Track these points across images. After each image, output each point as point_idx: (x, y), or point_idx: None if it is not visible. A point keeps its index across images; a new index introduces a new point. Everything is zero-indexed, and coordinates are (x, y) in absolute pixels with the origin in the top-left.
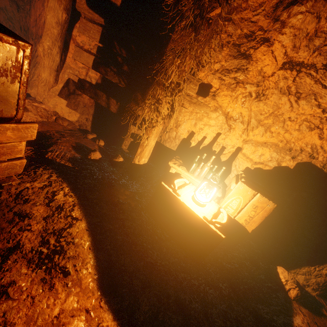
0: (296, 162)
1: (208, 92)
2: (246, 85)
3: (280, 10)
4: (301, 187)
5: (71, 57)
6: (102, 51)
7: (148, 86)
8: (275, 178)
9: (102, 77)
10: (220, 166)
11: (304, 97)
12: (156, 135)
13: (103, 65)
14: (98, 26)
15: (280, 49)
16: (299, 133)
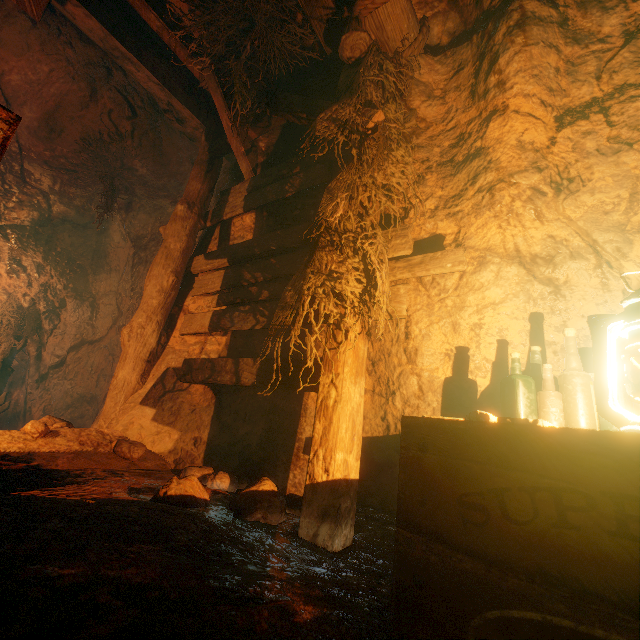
0: None
1: (442, 248)
2: (512, 179)
3: (481, 87)
4: None
5: (177, 336)
6: (225, 296)
7: (303, 266)
8: None
9: (231, 344)
10: None
11: None
12: (355, 369)
13: (228, 312)
14: (219, 271)
15: (528, 102)
16: None
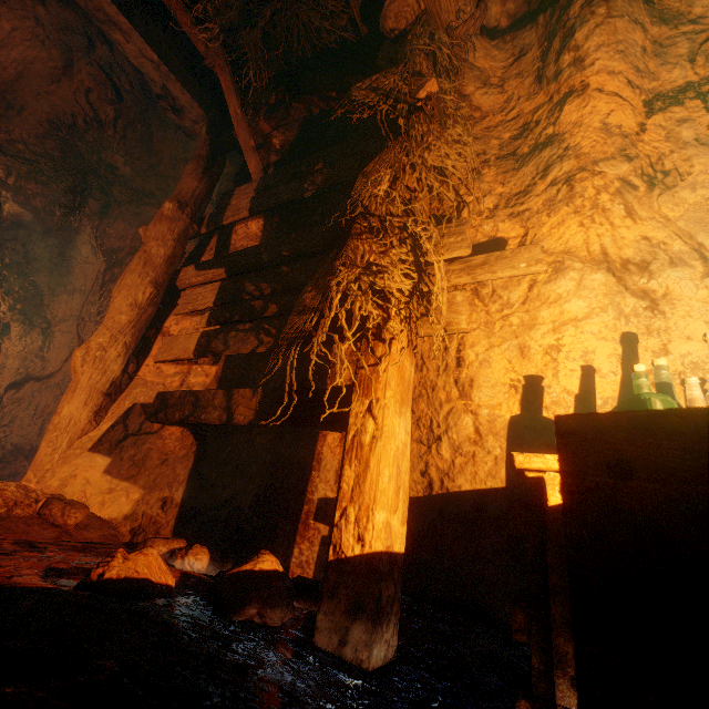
0: None
1: None
2: (596, 168)
3: (550, 69)
4: None
5: (151, 365)
6: (219, 313)
7: (330, 261)
8: None
9: (222, 376)
10: None
11: None
12: (400, 395)
13: (221, 332)
14: (213, 283)
15: (613, 80)
16: None
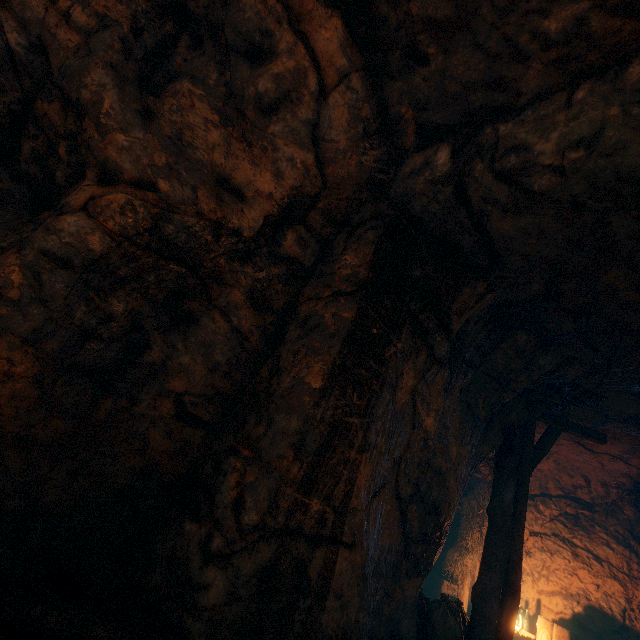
0: (582, 606)
1: None
2: None
3: None
4: (600, 631)
5: None
6: None
7: (455, 547)
8: (578, 626)
9: None
10: (532, 622)
11: (554, 552)
12: (467, 586)
13: None
14: None
15: None
16: (567, 579)
